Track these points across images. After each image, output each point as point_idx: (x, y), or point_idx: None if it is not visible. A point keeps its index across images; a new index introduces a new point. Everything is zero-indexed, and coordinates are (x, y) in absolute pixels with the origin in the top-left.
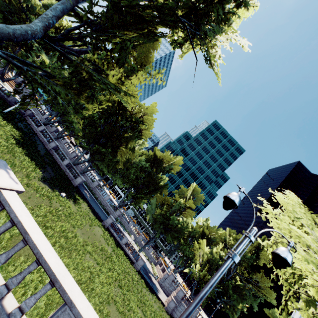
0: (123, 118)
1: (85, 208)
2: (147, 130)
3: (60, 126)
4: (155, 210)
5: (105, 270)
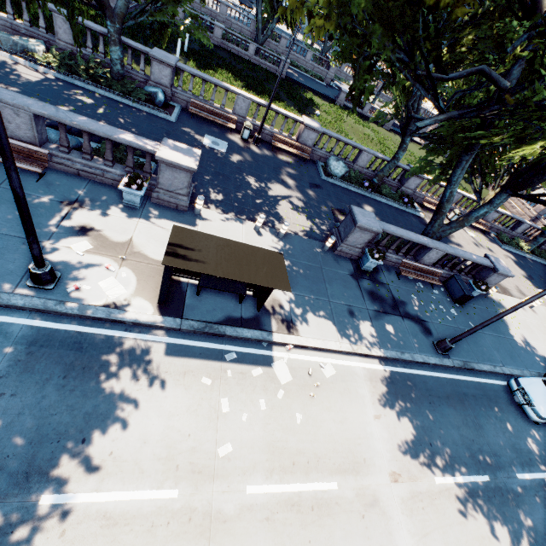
0: None
1: (320, 103)
2: None
3: None
4: None
5: (388, 155)
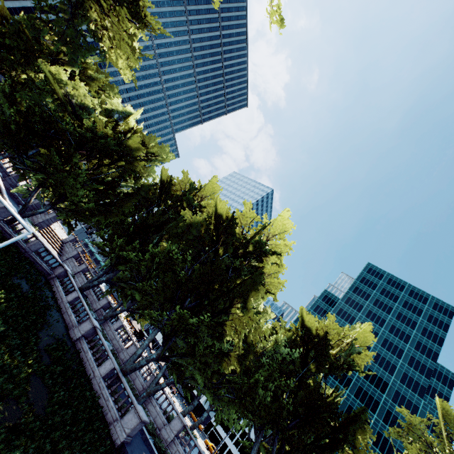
0: (230, 246)
1: None
2: (274, 276)
3: (117, 300)
4: None
5: None
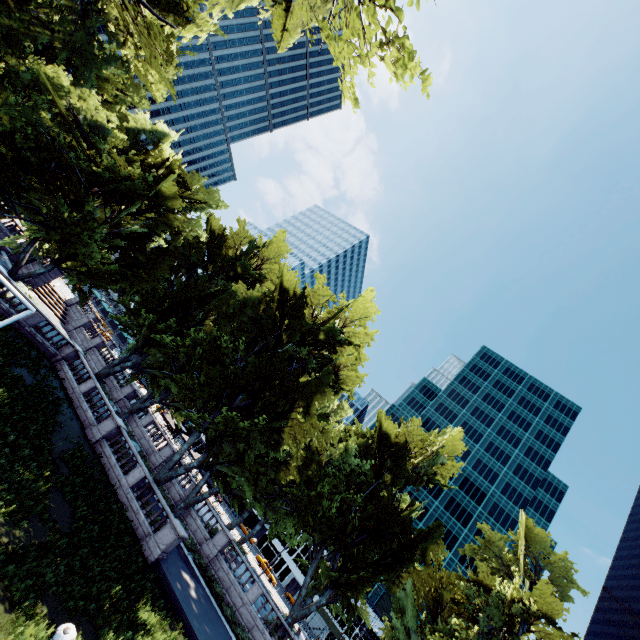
0: (295, 334)
1: None
2: (352, 368)
3: (145, 387)
4: (420, 635)
5: None
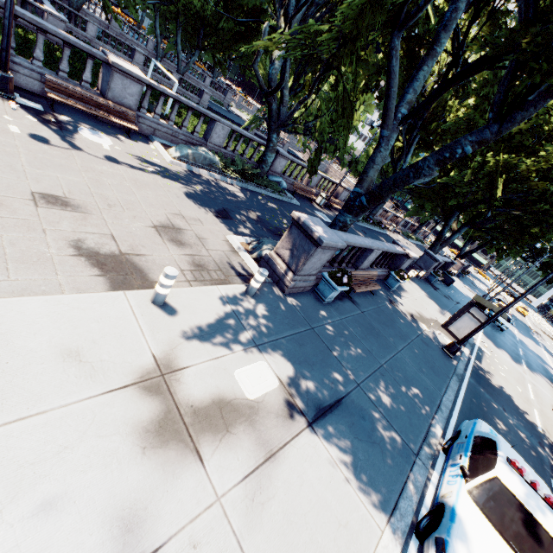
0: None
1: None
2: None
3: None
4: None
5: None
